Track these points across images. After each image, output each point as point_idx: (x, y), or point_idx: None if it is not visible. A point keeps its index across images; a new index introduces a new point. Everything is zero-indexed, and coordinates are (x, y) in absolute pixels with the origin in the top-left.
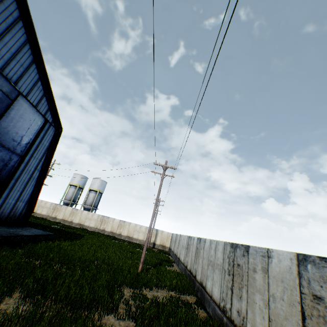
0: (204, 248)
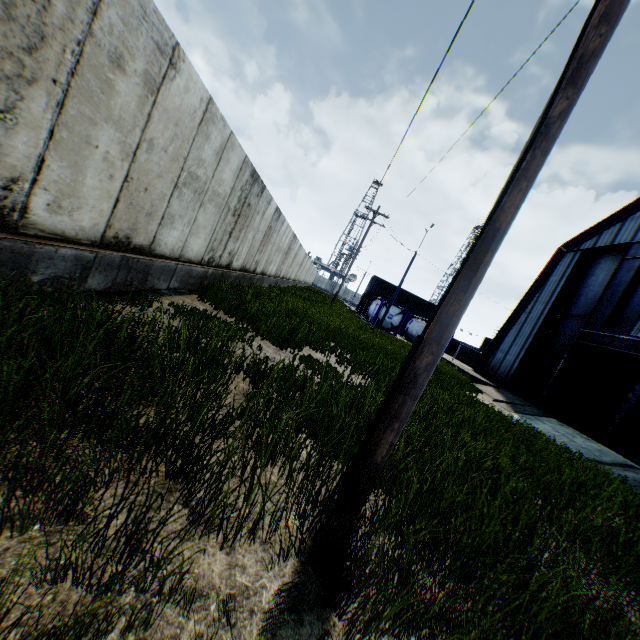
0: (163, 99)
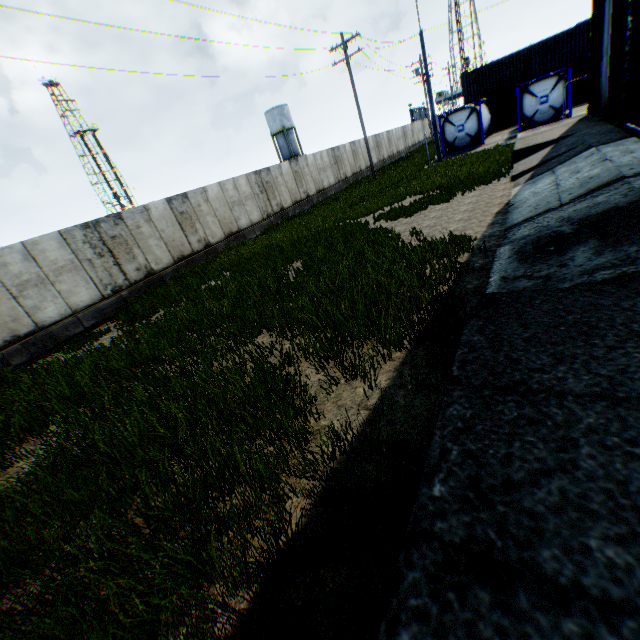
0: None
